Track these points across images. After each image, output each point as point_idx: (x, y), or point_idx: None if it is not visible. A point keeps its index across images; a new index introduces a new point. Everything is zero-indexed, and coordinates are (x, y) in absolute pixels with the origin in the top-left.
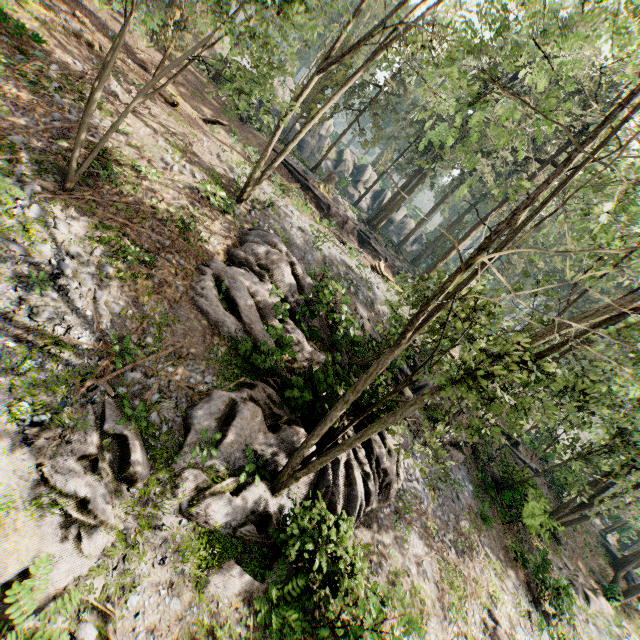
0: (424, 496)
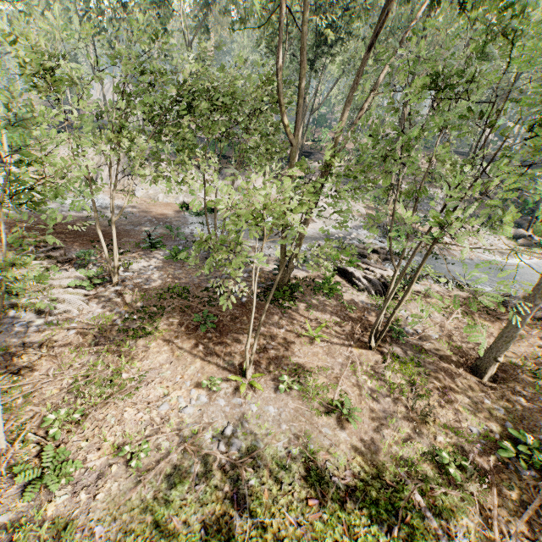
0: None
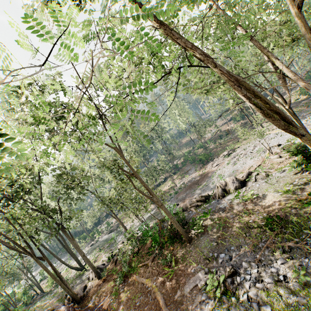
0: None
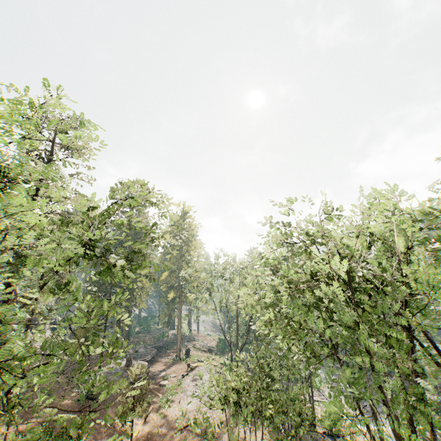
0: None
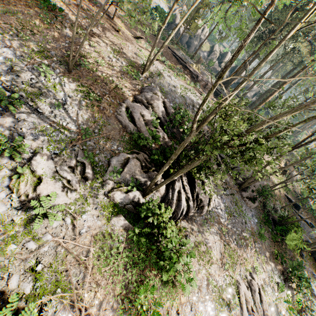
0: (224, 217)
